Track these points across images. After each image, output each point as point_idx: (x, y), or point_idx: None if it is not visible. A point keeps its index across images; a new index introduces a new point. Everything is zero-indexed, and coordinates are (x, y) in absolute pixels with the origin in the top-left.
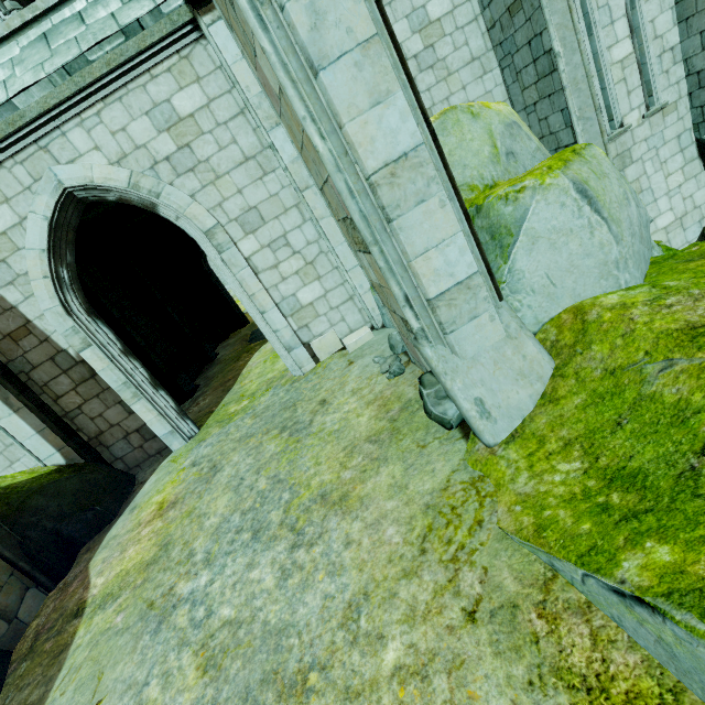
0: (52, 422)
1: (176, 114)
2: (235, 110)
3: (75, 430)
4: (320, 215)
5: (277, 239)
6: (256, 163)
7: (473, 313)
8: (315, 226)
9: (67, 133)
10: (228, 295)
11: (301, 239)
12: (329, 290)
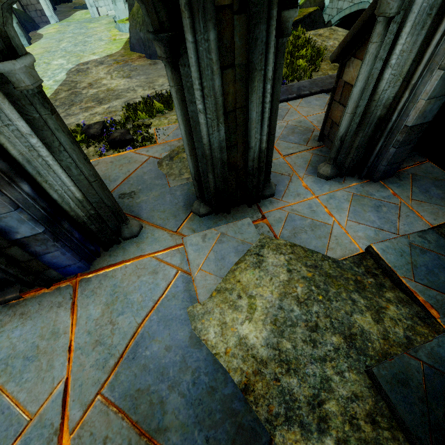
0: None
1: None
2: None
3: None
4: None
5: None
6: None
7: (120, 1)
8: None
9: None
10: None
11: None
12: None
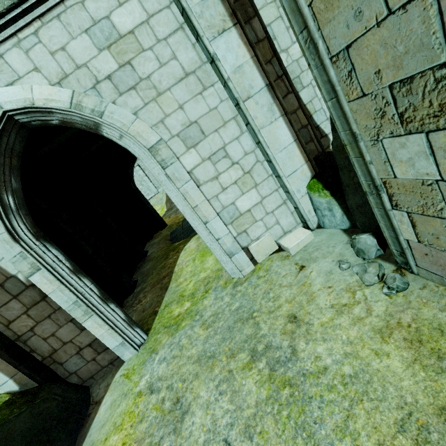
0: (3, 350)
1: (116, 30)
2: (174, 25)
3: (28, 351)
4: (260, 124)
5: (216, 151)
6: (195, 78)
7: None
8: (251, 137)
9: (4, 55)
10: (151, 207)
11: (239, 150)
12: (265, 196)
